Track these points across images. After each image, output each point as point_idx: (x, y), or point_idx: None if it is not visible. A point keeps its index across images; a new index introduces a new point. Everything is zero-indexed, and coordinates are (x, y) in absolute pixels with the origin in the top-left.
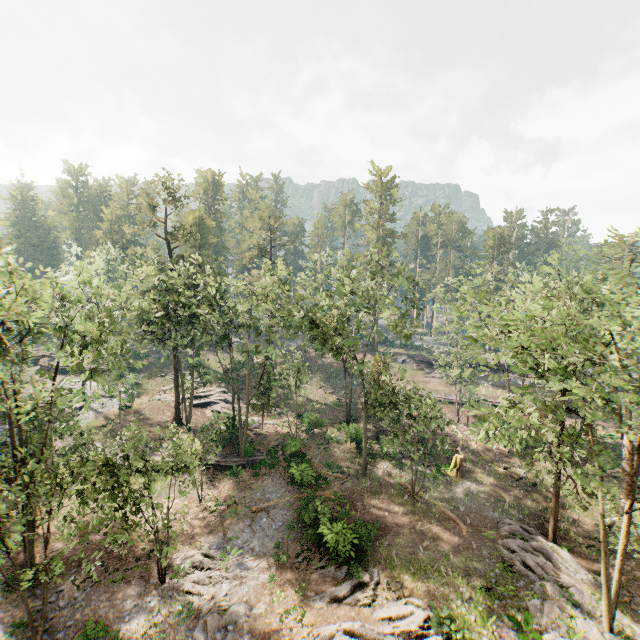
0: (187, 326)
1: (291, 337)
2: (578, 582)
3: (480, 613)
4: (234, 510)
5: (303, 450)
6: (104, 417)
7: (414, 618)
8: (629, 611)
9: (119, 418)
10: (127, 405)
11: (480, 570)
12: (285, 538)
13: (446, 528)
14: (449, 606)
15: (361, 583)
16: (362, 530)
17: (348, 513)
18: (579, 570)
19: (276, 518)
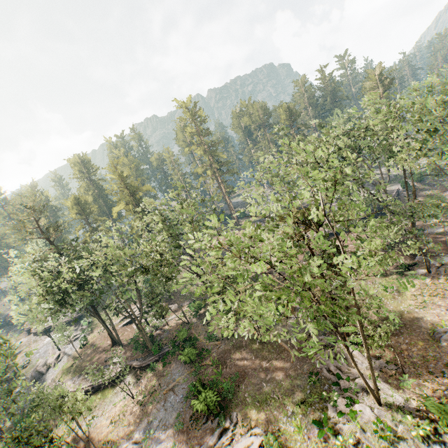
0: (79, 293)
1: (146, 271)
2: (364, 370)
3: (296, 424)
4: (154, 396)
5: (194, 331)
6: (72, 358)
7: (253, 447)
8: (395, 382)
9: (81, 354)
10: (85, 342)
11: (301, 386)
12: (184, 407)
13: (282, 359)
14: (278, 425)
15: (225, 428)
16: (224, 387)
17: (221, 371)
18: (365, 360)
19: (179, 393)
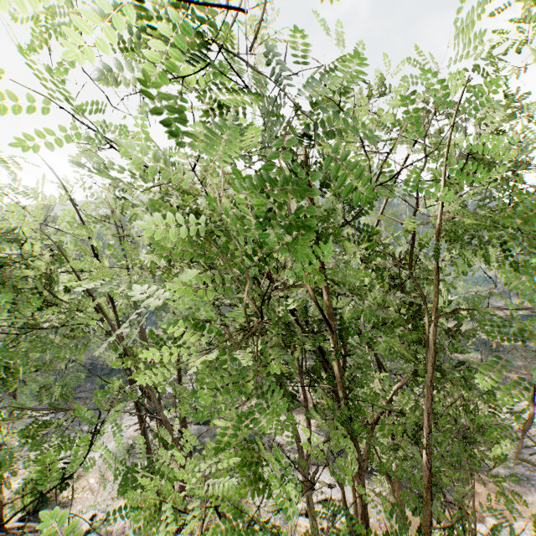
0: None
1: None
2: None
3: None
4: None
5: None
6: None
7: None
8: None
9: None
10: None
11: None
12: None
13: (512, 373)
14: None
15: None
16: None
17: None
18: None
19: None
